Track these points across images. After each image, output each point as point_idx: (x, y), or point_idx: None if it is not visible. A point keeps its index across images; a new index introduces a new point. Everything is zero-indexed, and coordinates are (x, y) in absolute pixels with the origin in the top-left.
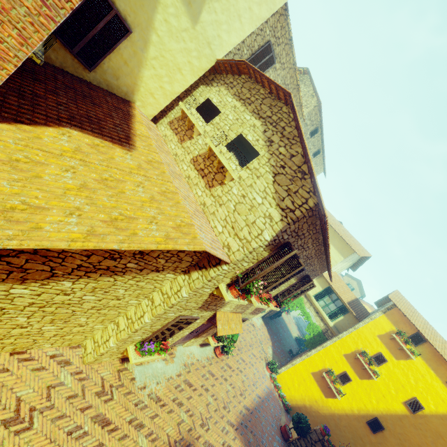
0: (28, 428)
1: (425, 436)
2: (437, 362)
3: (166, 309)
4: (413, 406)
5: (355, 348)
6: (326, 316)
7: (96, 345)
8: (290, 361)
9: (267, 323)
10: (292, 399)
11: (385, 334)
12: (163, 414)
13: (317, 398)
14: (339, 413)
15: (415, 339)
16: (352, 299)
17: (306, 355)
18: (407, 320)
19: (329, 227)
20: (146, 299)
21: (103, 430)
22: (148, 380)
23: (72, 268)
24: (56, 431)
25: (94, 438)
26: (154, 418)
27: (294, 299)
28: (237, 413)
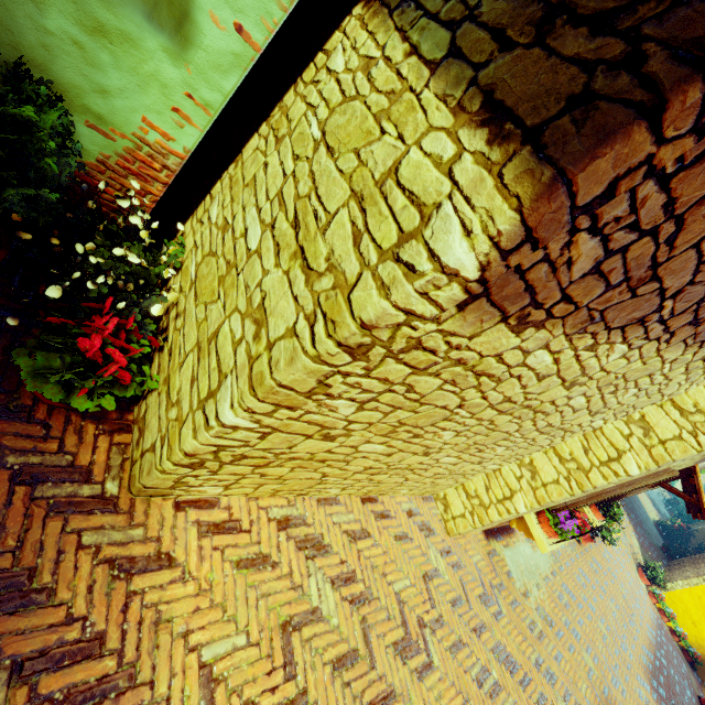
0: (428, 665)
1: None
2: None
3: (704, 450)
4: None
5: None
6: None
7: (474, 502)
8: (681, 569)
9: None
10: (704, 645)
11: None
12: (566, 653)
13: None
14: None
15: None
16: None
17: None
18: None
19: None
20: (618, 421)
21: (513, 680)
22: (525, 580)
23: (698, 298)
24: (462, 676)
25: (509, 697)
26: (559, 659)
27: None
28: (640, 662)
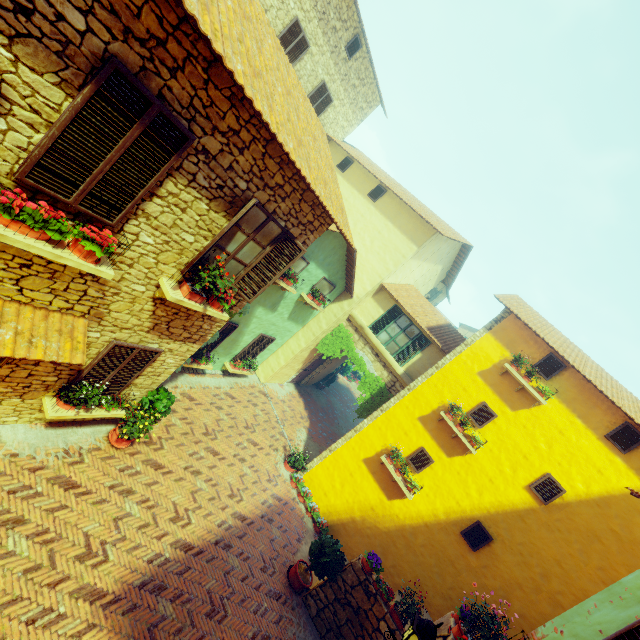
0: None
1: (568, 543)
2: (588, 402)
3: None
4: (545, 491)
5: (439, 403)
6: (391, 358)
7: None
8: None
9: (307, 393)
10: (332, 511)
11: (492, 367)
12: None
13: (374, 503)
14: (412, 524)
15: (546, 367)
16: (439, 324)
17: (354, 431)
18: (531, 334)
19: (390, 197)
20: None
21: None
22: None
23: None
24: None
25: None
26: None
27: (261, 291)
28: (135, 563)
